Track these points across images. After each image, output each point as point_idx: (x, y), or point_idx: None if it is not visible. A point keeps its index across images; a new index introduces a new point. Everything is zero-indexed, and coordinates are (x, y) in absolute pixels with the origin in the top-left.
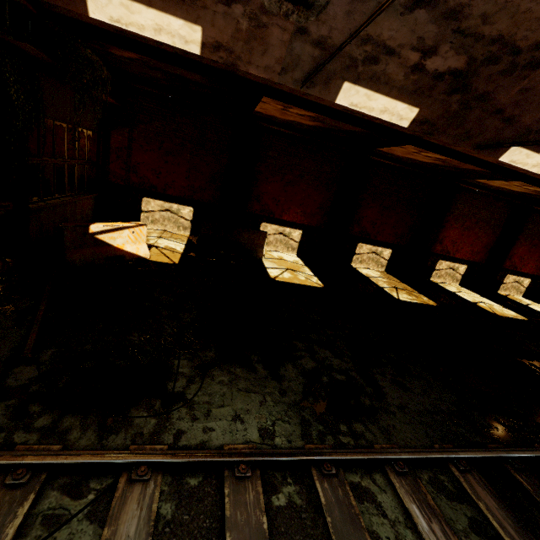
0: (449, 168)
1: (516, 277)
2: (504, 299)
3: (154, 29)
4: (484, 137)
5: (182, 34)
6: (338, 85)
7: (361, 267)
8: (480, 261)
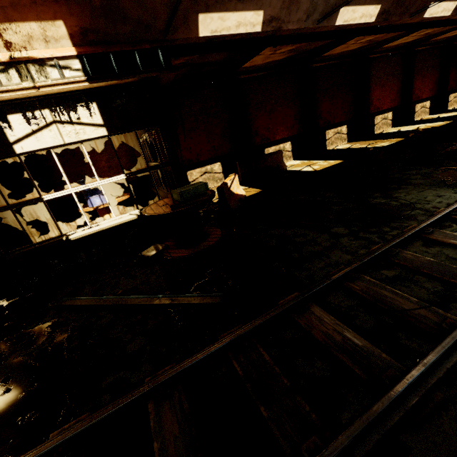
0: (369, 46)
1: (421, 104)
2: (424, 120)
3: (236, 26)
4: (415, 5)
5: (252, 21)
6: (337, 12)
7: (333, 147)
8: (398, 104)
